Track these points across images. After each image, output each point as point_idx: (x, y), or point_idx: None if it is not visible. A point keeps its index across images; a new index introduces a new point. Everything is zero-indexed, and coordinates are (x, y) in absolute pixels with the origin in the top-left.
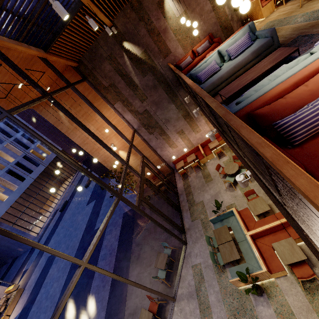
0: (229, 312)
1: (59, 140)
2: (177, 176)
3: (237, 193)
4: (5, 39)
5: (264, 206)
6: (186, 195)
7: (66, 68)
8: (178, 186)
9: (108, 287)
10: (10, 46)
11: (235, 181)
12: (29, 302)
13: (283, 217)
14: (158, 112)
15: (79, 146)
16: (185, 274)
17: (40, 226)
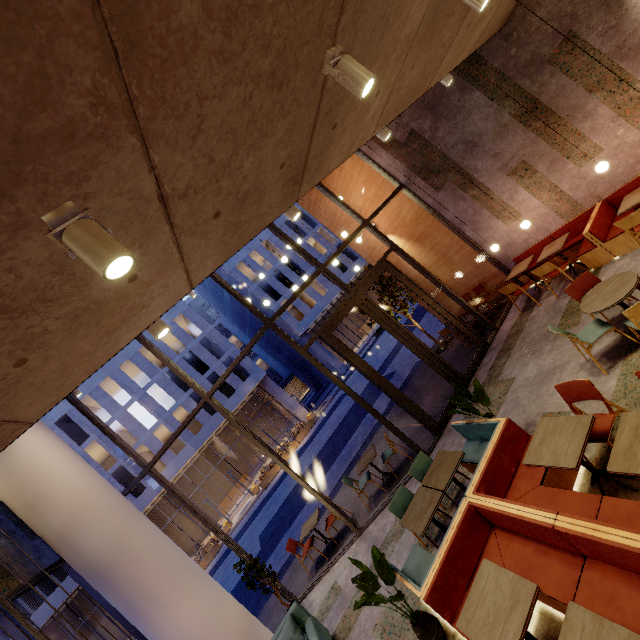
0: (383, 617)
1: None
2: (519, 299)
3: (600, 385)
4: None
5: (569, 449)
6: (498, 352)
7: None
8: (502, 327)
9: (347, 464)
10: None
11: (629, 343)
12: (310, 438)
13: (618, 521)
14: (442, 128)
15: None
16: None
17: (355, 351)
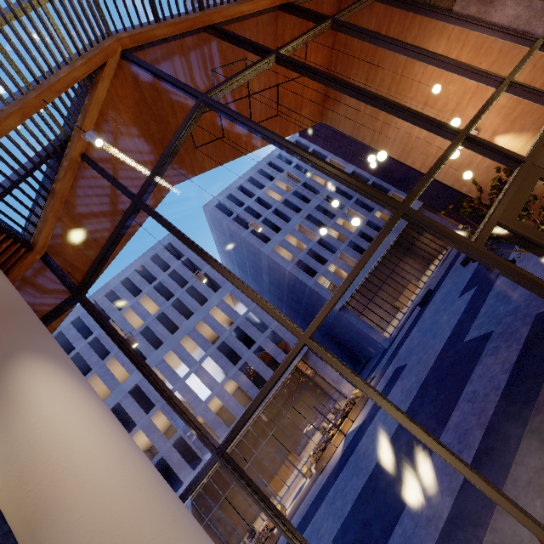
0: None
1: (398, 179)
2: None
3: None
4: (225, 6)
5: None
6: None
7: (339, 6)
8: None
9: (467, 458)
10: (232, 14)
11: None
12: (368, 417)
13: None
14: None
15: (435, 181)
16: None
17: (394, 324)
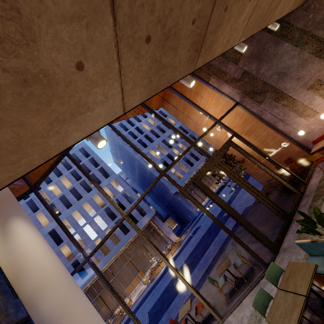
0: None
1: None
2: (319, 165)
3: None
4: None
5: None
6: (313, 197)
7: None
8: (310, 182)
9: (204, 270)
10: None
11: None
12: (179, 252)
13: None
14: (263, 67)
15: None
16: (245, 305)
17: (203, 203)
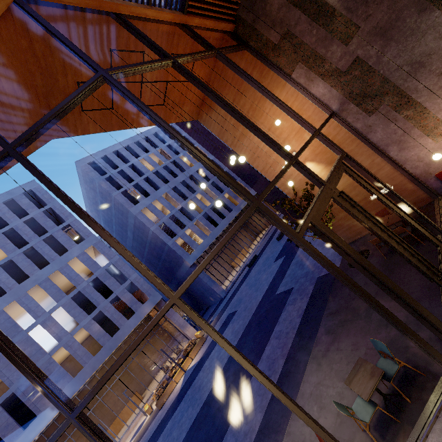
0: None
1: (244, 173)
2: None
3: None
4: (132, 4)
5: None
6: None
7: (221, 42)
8: None
9: (273, 381)
10: (138, 12)
11: None
12: (205, 354)
13: None
14: (389, 52)
15: (266, 180)
16: None
17: (230, 279)
